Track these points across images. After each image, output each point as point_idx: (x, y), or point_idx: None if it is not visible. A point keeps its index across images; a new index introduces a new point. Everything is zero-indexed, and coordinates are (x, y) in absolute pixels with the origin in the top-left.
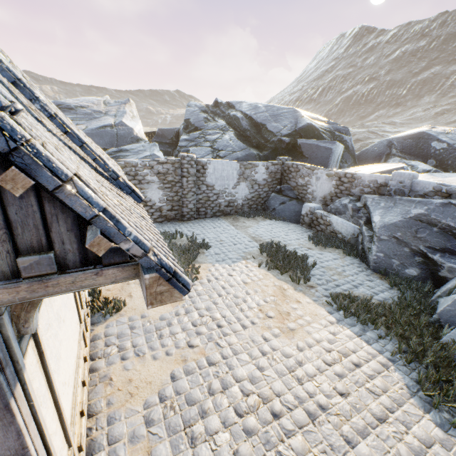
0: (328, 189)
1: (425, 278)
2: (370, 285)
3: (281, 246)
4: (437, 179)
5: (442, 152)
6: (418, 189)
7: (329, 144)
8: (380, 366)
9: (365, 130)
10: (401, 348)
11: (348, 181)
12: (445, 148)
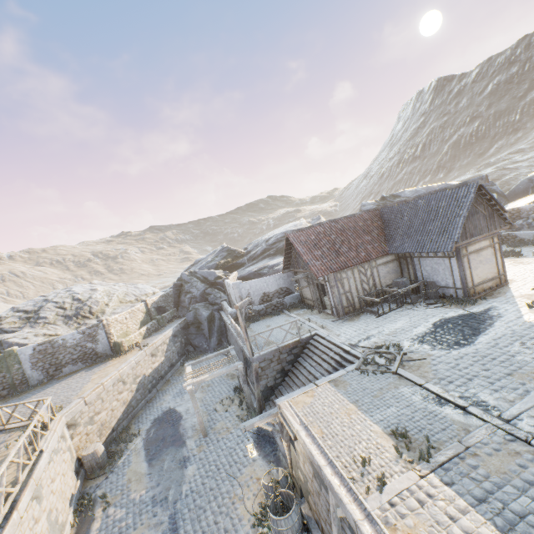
0: None
1: None
2: None
3: None
4: None
5: None
6: None
7: None
8: None
9: (493, 168)
10: None
11: (516, 212)
12: None
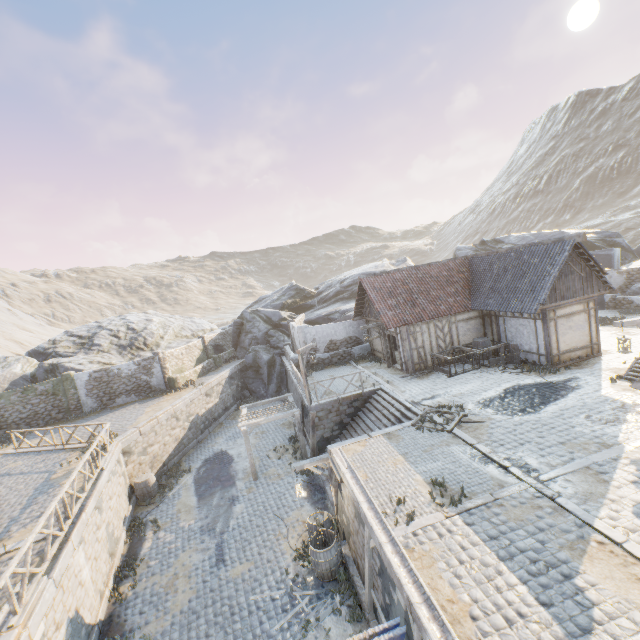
0: (621, 282)
1: None
2: None
3: (603, 317)
4: None
5: None
6: None
7: (607, 251)
8: None
9: (632, 213)
10: None
11: (636, 273)
12: None
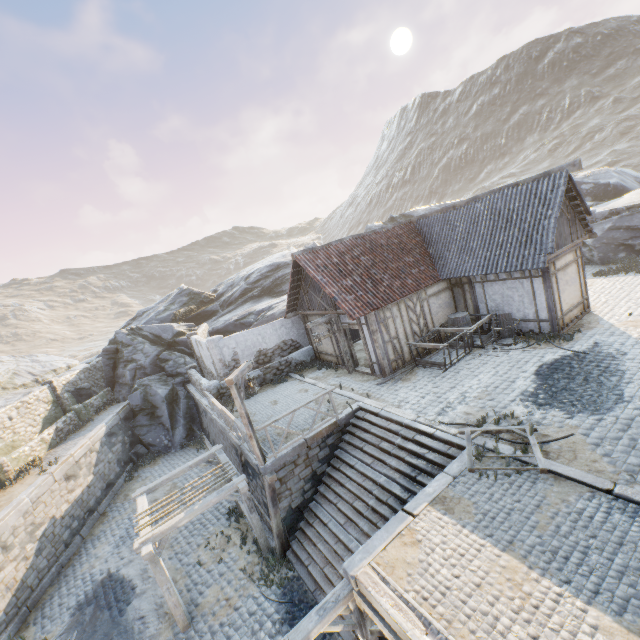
0: None
1: (630, 255)
2: (605, 268)
3: None
4: (602, 209)
5: (592, 190)
6: (600, 217)
7: None
8: (632, 277)
9: None
10: (636, 271)
11: None
12: (593, 187)
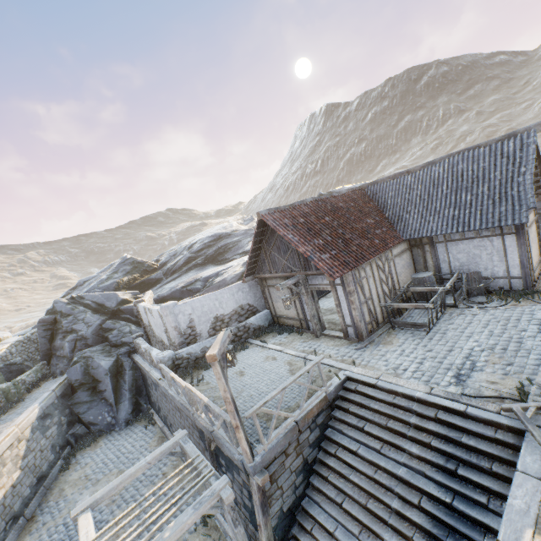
0: None
1: None
2: None
3: None
4: None
5: None
6: None
7: None
8: None
9: None
10: None
11: None
12: None
